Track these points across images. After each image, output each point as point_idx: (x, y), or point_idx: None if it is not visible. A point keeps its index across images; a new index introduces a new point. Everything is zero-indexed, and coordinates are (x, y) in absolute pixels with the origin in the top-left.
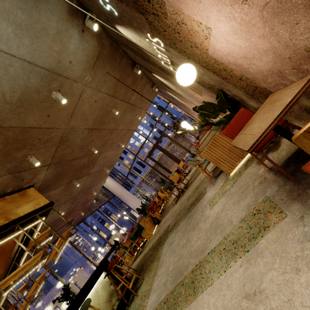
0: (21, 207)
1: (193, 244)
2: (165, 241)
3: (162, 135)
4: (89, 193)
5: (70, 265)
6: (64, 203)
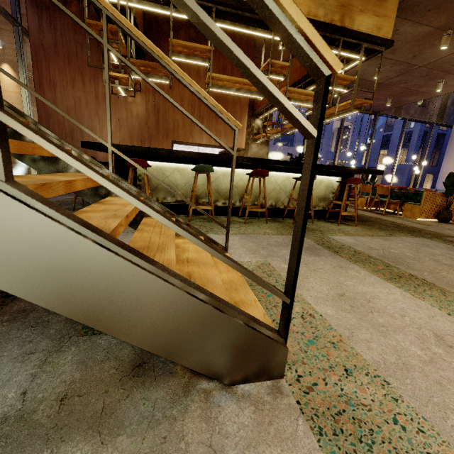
0: (364, 15)
1: (452, 274)
2: (420, 237)
3: None
4: (434, 81)
5: None
6: (393, 62)
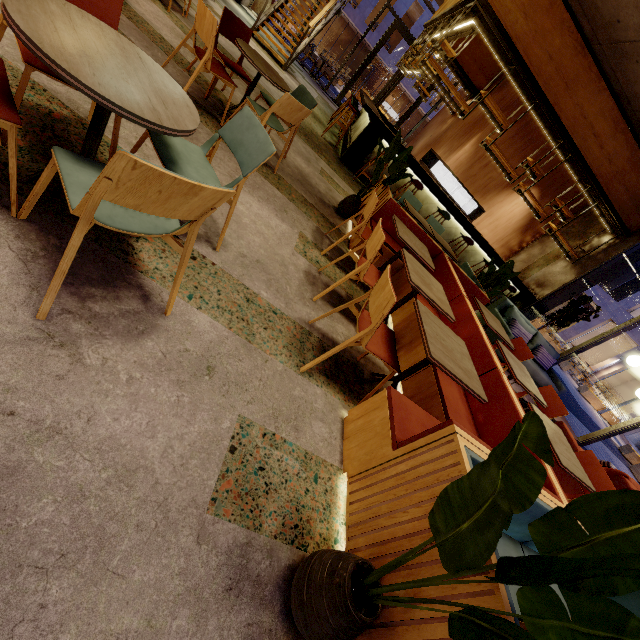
0: None
1: None
2: None
3: None
4: None
5: None
6: None
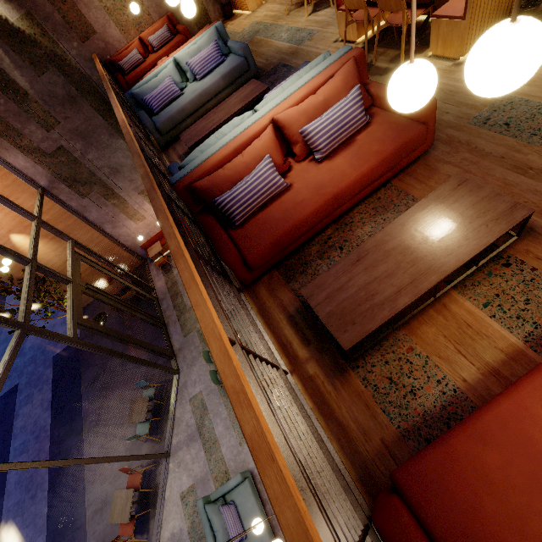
0: None
1: None
2: None
3: (76, 258)
4: None
5: None
6: None
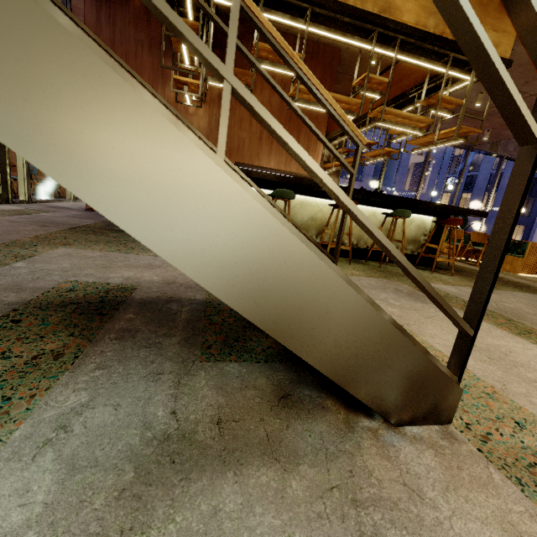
0: None
1: None
2: (532, 293)
3: None
4: None
5: (388, 184)
6: None
